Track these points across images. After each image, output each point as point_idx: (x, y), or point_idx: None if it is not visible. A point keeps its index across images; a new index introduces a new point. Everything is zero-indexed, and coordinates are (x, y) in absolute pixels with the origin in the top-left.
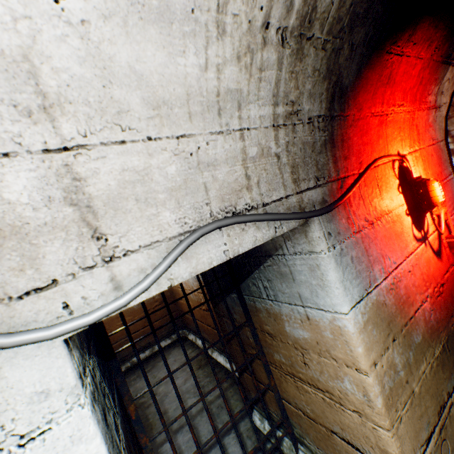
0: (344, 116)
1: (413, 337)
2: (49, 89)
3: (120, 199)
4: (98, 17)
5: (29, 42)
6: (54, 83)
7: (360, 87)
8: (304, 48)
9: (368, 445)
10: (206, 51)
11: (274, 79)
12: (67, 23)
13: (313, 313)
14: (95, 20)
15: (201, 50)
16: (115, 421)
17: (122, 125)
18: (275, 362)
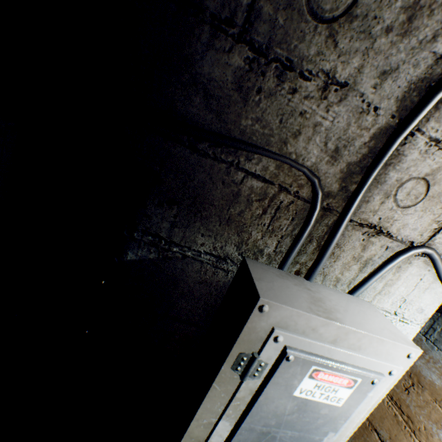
0: None
1: None
2: None
3: None
4: None
5: None
6: None
7: None
8: None
9: None
10: None
11: None
12: None
13: None
14: None
15: None
16: None
17: None
18: None
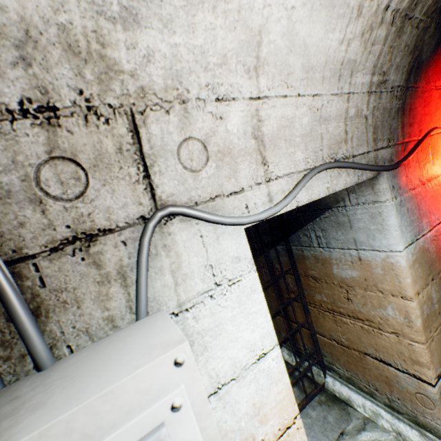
0: (415, 88)
1: None
2: (261, 55)
3: (277, 139)
4: (300, 4)
5: (264, 22)
6: (265, 51)
7: (432, 62)
8: (404, 27)
9: (400, 359)
10: (346, 29)
11: (378, 52)
12: (285, 9)
13: (366, 255)
14: (298, 7)
15: (343, 28)
16: None
17: (287, 83)
18: (315, 302)
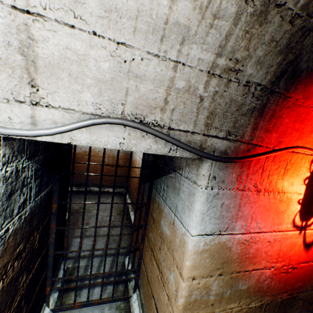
0: (286, 96)
1: (239, 283)
2: None
3: (57, 68)
4: None
5: None
6: None
7: None
8: (270, 13)
9: None
10: None
11: (226, 30)
12: None
13: (177, 222)
14: None
15: None
16: (25, 202)
17: (76, 12)
18: (148, 237)
